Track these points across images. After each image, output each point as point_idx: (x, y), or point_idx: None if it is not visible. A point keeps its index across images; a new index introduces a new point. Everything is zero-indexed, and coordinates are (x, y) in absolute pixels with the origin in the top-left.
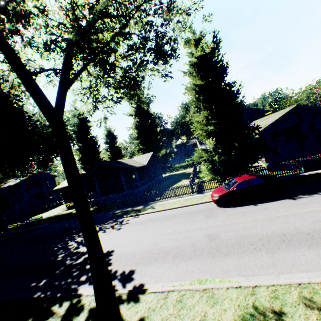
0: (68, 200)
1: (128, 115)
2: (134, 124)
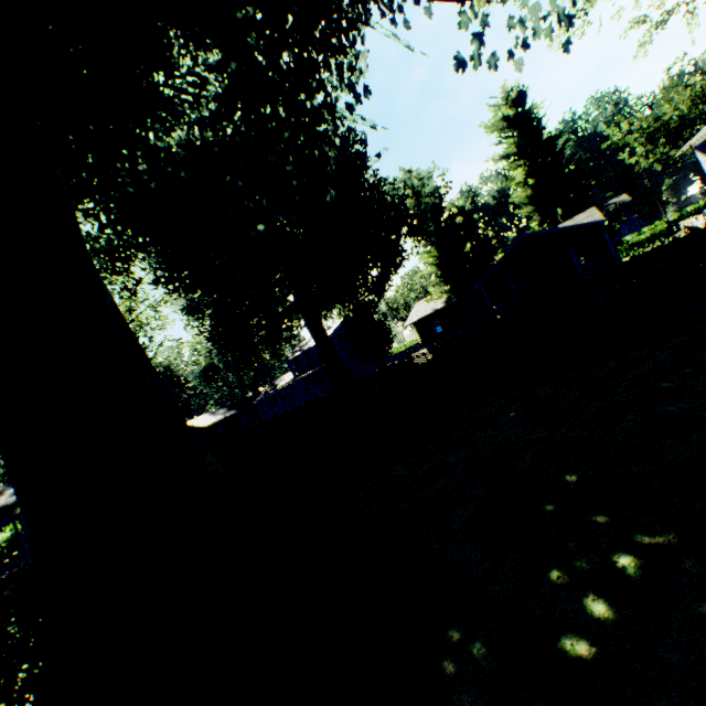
0: (430, 342)
1: (497, 160)
2: (523, 170)
